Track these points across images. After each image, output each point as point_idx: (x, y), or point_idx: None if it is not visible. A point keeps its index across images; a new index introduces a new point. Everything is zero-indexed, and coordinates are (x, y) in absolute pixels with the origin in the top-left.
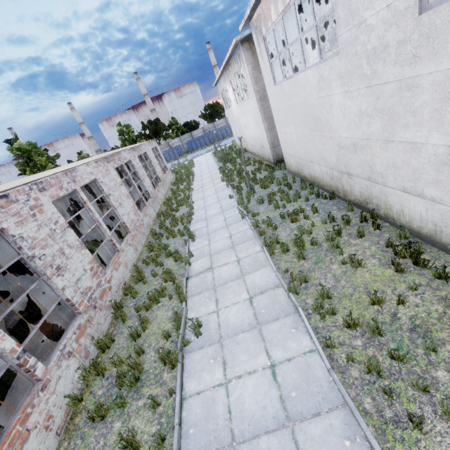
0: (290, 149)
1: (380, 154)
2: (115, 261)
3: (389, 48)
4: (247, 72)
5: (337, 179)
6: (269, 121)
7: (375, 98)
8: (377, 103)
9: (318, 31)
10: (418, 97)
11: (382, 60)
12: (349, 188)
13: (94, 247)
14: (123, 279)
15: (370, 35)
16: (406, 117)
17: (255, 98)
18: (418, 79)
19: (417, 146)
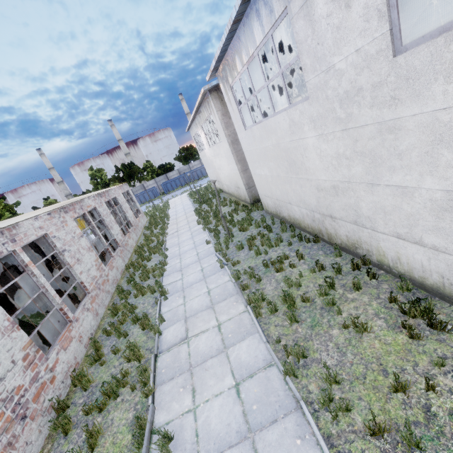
0: (265, 190)
1: (365, 197)
2: (64, 336)
3: (363, 92)
4: (217, 118)
5: (320, 222)
6: (242, 163)
7: (353, 140)
8: (356, 145)
9: (284, 78)
10: (402, 139)
11: (357, 103)
12: (334, 231)
13: (38, 320)
14: (74, 360)
15: (340, 79)
16: (391, 159)
17: (227, 142)
18: (400, 121)
19: (408, 190)
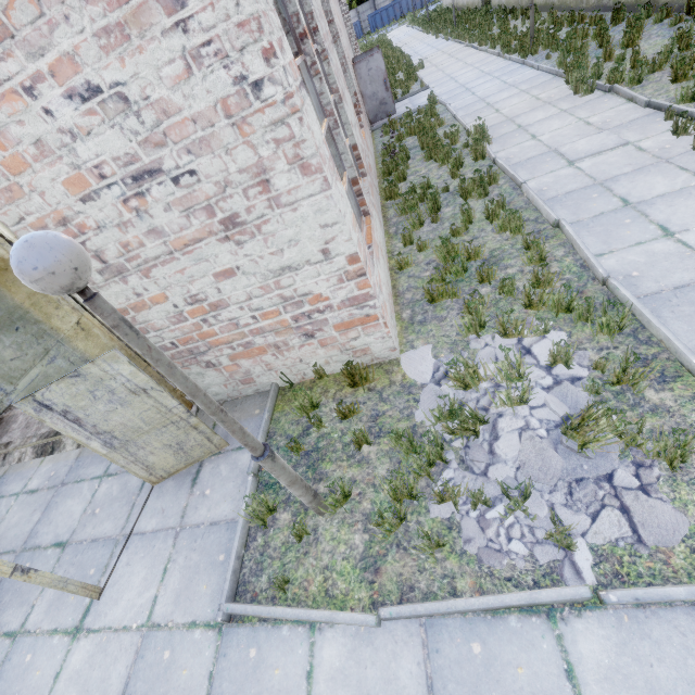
0: None
1: None
2: None
3: None
4: None
5: None
6: None
7: None
8: None
9: None
10: None
11: None
12: None
13: None
14: None
15: None
16: None
17: None
18: None
19: None
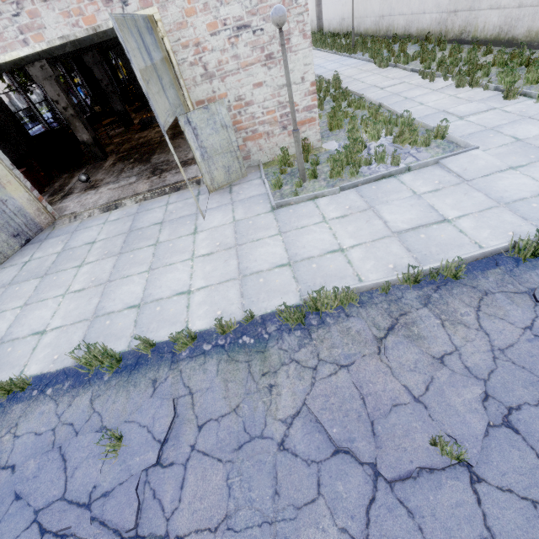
0: (326, 15)
1: (350, 4)
2: None
3: None
4: None
5: (341, 24)
6: None
7: None
8: None
9: None
10: None
11: None
12: (344, 27)
13: None
14: None
15: None
16: None
17: None
18: None
19: None
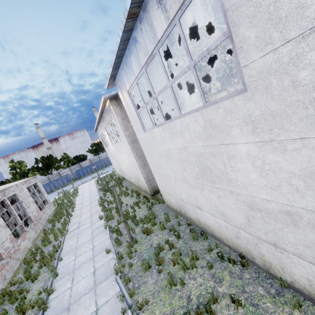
0: (167, 188)
1: None
2: None
3: None
4: (117, 121)
5: (249, 242)
6: (142, 159)
7: None
8: None
9: (197, 71)
10: None
11: None
12: (278, 262)
13: None
14: None
15: None
16: None
17: (127, 141)
18: None
19: None
